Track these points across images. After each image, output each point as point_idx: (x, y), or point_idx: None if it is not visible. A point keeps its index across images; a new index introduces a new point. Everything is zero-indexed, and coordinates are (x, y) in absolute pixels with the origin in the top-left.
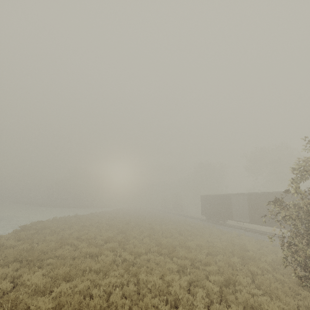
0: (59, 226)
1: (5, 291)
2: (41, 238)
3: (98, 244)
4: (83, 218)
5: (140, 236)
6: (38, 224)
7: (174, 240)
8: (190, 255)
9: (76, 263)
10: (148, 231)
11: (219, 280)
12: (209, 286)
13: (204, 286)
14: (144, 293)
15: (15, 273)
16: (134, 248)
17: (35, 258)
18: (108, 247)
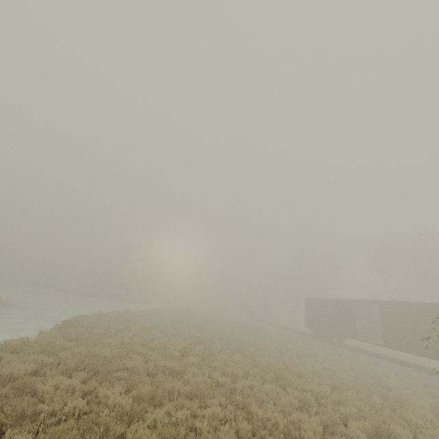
0: (110, 325)
1: (81, 410)
2: (97, 340)
3: (173, 356)
4: (138, 316)
5: (225, 351)
6: (83, 319)
7: (276, 362)
8: (311, 385)
9: (158, 381)
10: (236, 345)
11: (365, 428)
12: (355, 436)
13: (343, 436)
14: (263, 435)
15: (84, 387)
16: (226, 368)
17: (102, 368)
18: (190, 362)
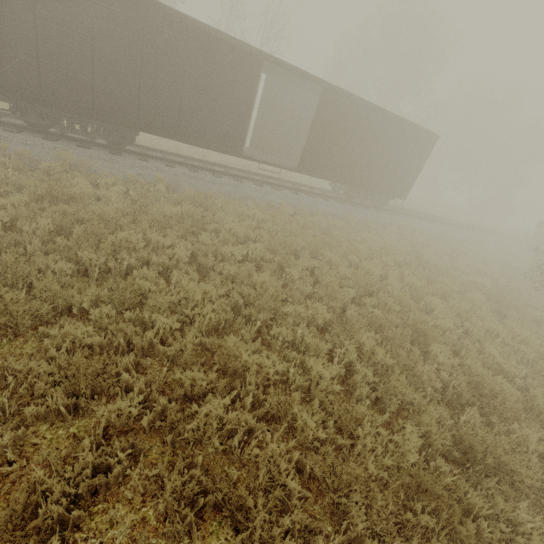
0: None
1: None
2: None
3: None
4: None
5: None
6: None
7: None
8: None
9: None
10: None
11: None
12: None
13: None
14: None
15: None
16: None
17: None
18: None
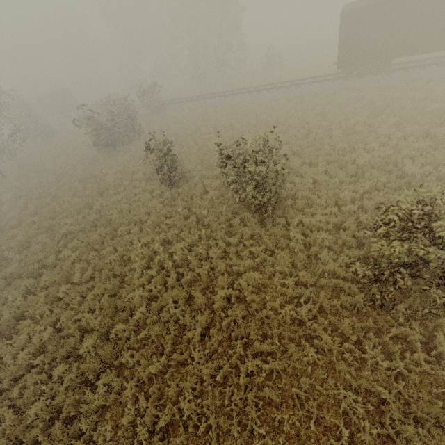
0: None
1: None
2: None
3: None
4: None
5: None
6: None
7: None
8: None
9: None
10: None
11: None
12: None
13: None
14: None
15: None
16: None
17: None
18: None
